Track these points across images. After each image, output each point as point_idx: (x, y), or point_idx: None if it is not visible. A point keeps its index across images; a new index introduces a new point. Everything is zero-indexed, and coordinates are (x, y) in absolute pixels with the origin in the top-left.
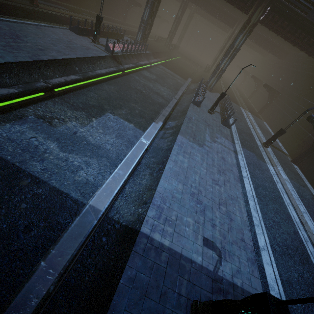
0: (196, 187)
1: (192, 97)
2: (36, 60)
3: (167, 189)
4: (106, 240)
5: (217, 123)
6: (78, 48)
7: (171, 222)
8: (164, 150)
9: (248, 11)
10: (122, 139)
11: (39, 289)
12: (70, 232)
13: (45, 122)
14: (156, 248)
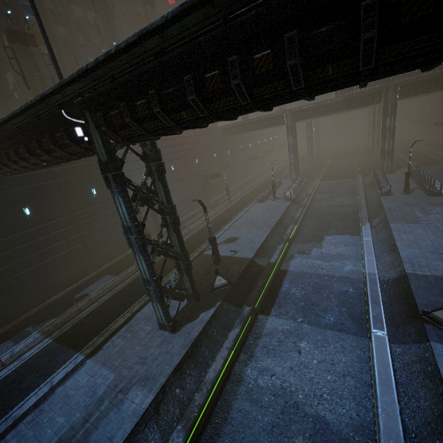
0: (431, 247)
1: (376, 191)
2: (272, 228)
3: (408, 254)
4: (389, 287)
5: (422, 199)
6: (274, 210)
7: (424, 266)
8: (386, 239)
9: (379, 102)
10: (349, 245)
11: (376, 296)
12: (369, 282)
13: (303, 254)
14: (423, 276)
